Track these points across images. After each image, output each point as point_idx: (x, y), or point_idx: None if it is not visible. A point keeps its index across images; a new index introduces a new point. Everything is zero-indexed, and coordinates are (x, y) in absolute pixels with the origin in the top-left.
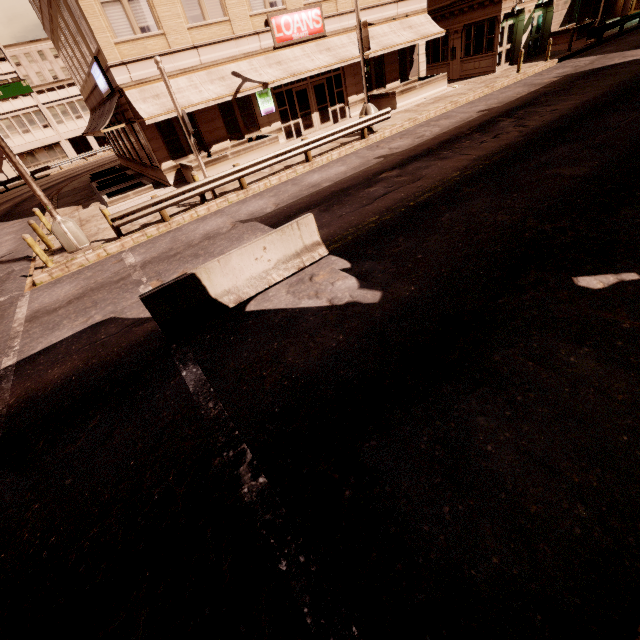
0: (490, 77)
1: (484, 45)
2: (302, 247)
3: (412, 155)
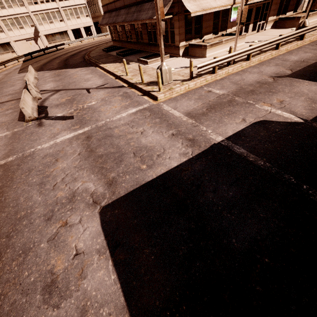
0: None
1: None
2: None
3: None
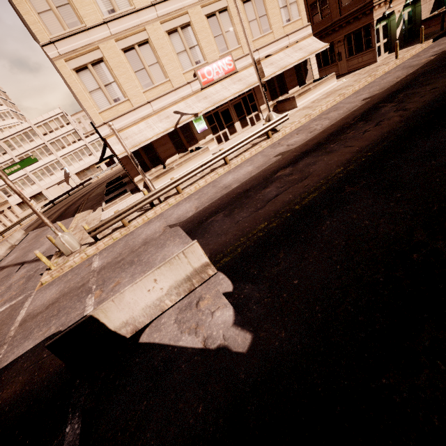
0: (372, 67)
1: (363, 45)
2: (192, 270)
3: (304, 151)
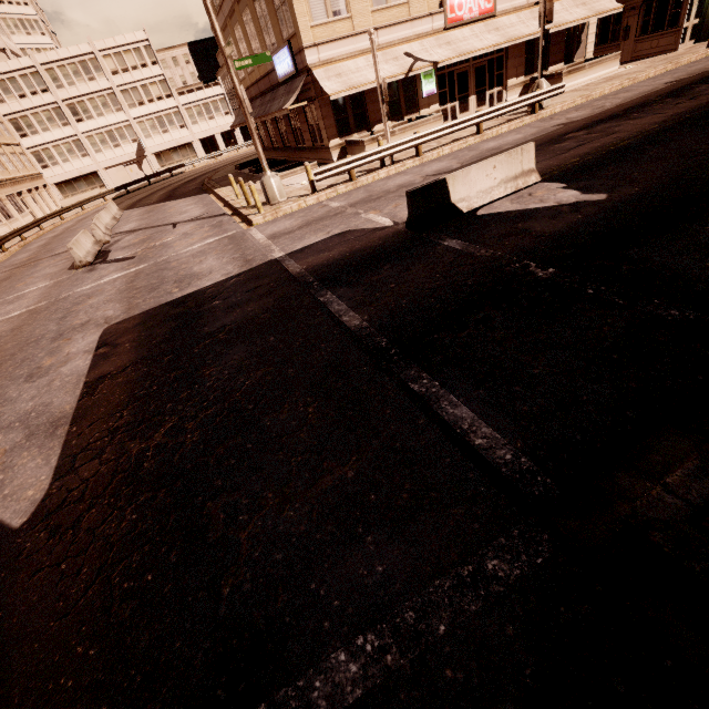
0: (672, 55)
1: (666, 21)
2: (520, 172)
3: (596, 120)
